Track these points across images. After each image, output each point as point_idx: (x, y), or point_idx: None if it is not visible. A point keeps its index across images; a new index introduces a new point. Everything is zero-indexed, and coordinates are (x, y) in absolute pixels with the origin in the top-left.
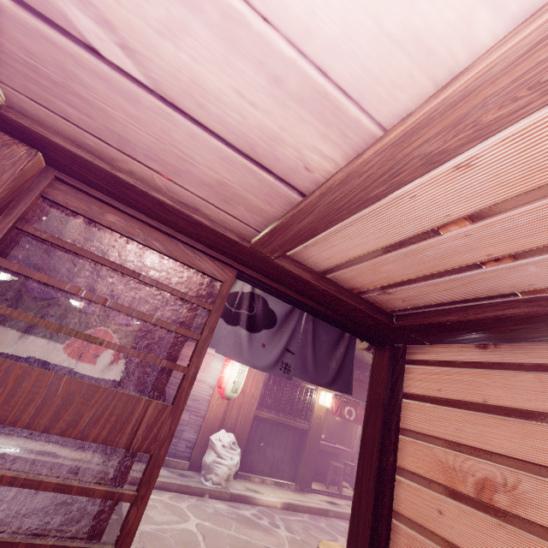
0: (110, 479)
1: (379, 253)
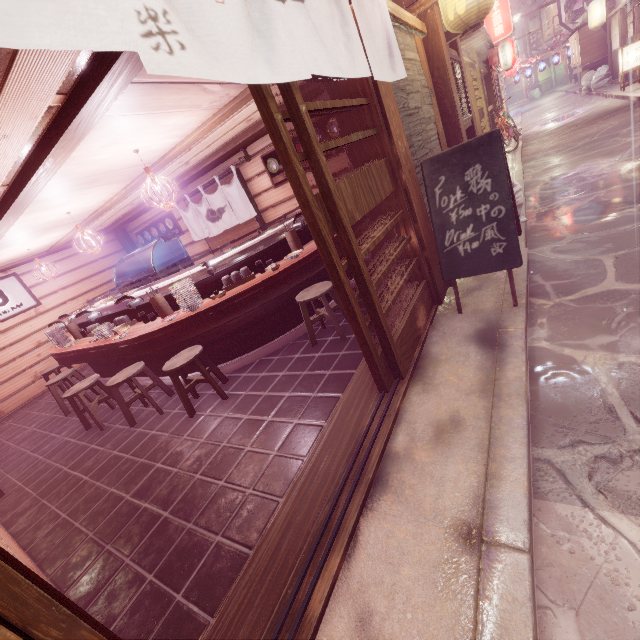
0: (361, 254)
1: (6, 58)
